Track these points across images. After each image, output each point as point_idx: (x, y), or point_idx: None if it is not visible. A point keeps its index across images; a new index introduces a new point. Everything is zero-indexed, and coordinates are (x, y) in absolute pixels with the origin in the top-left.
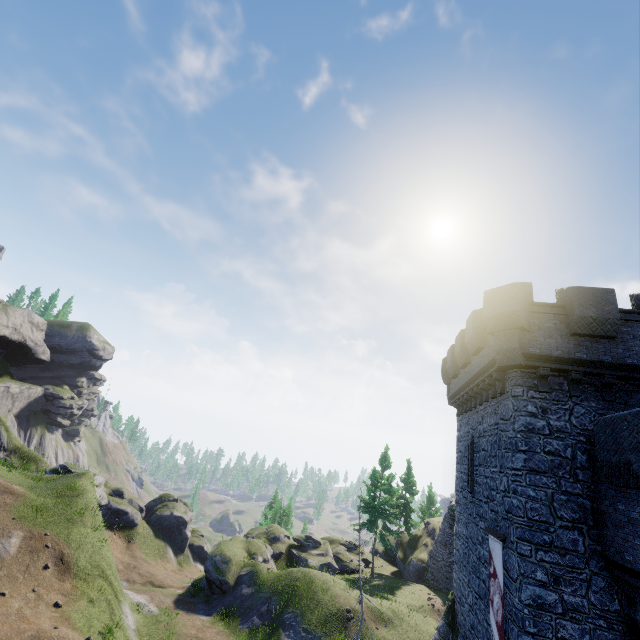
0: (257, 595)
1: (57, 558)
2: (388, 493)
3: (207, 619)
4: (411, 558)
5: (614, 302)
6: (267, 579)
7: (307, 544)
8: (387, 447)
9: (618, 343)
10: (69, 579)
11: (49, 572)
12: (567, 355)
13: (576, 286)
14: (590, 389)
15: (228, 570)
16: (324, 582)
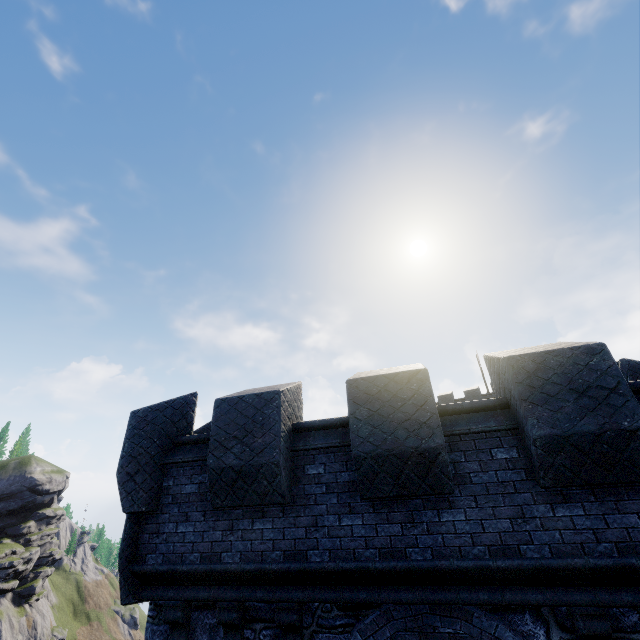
0: None
1: None
2: None
3: None
4: None
5: (274, 422)
6: None
7: None
8: None
9: (299, 511)
10: None
11: None
12: (203, 564)
13: (219, 399)
14: (265, 635)
15: None
16: None
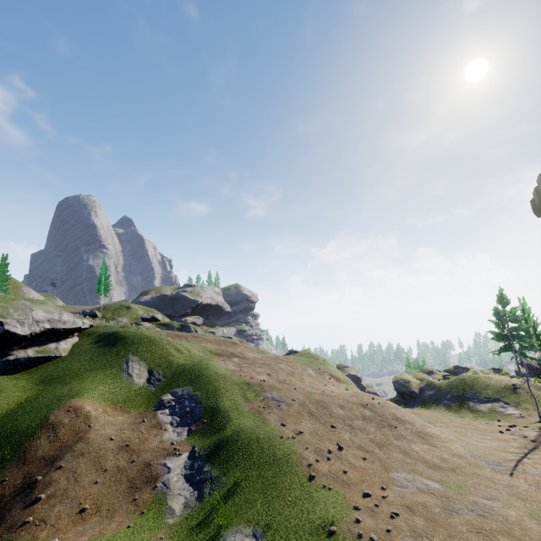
0: (439, 392)
1: (331, 376)
2: (515, 322)
3: (412, 409)
4: None
5: None
6: (441, 384)
7: (457, 371)
8: (500, 289)
9: None
10: (342, 383)
11: (332, 381)
12: None
13: None
14: None
15: (411, 386)
16: (486, 377)
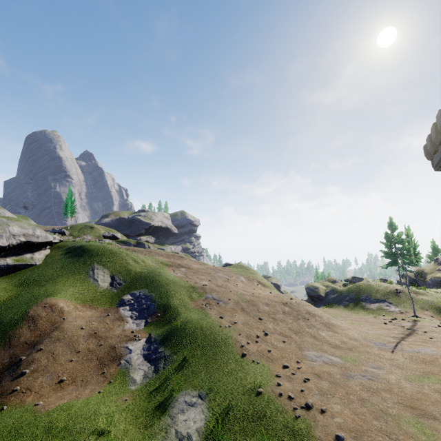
0: (340, 295)
1: (258, 282)
2: (401, 243)
3: (319, 308)
4: (429, 278)
5: None
6: (342, 290)
7: (354, 280)
8: (392, 218)
9: None
10: (267, 288)
11: (259, 286)
12: None
13: None
14: None
15: (319, 291)
16: (376, 284)
